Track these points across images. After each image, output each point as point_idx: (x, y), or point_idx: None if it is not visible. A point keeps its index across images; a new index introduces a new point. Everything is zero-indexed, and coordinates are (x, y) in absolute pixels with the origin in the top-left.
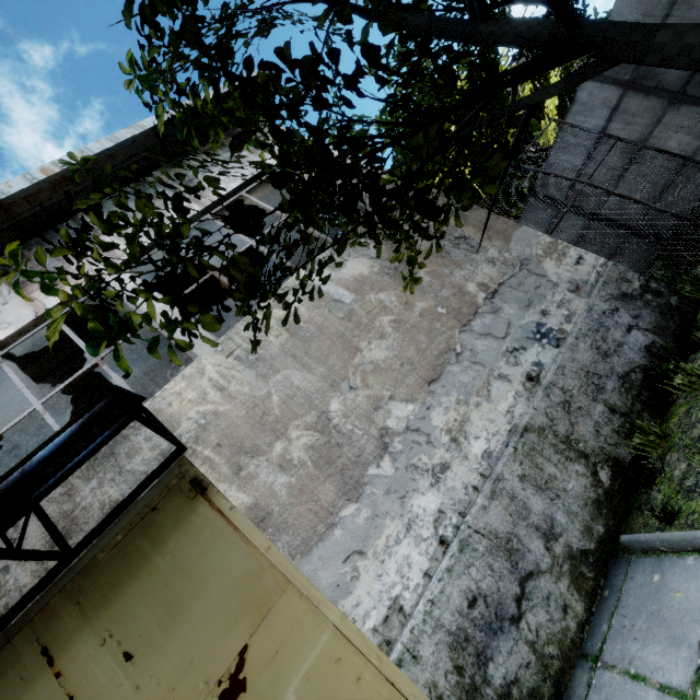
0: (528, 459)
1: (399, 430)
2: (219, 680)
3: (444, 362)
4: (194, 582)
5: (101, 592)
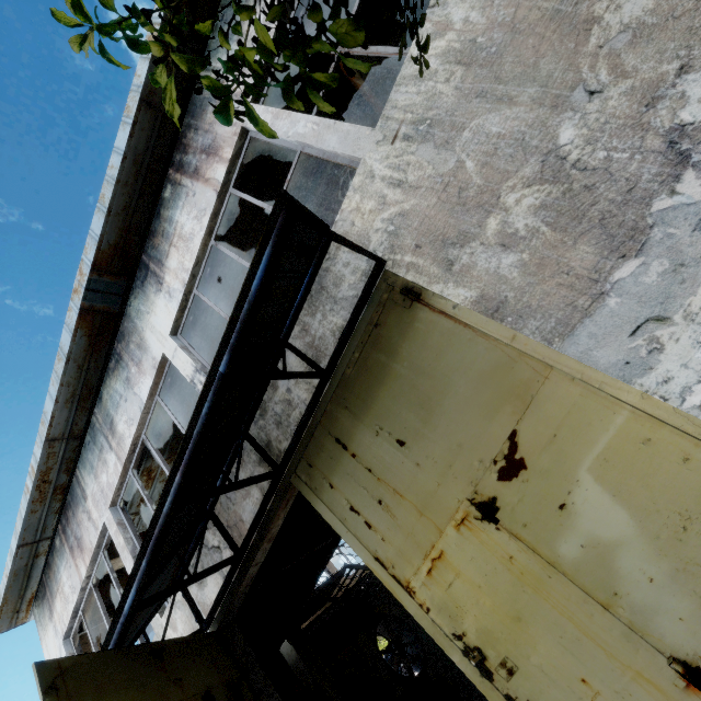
0: None
1: None
2: (493, 460)
3: None
4: (438, 381)
5: (359, 398)
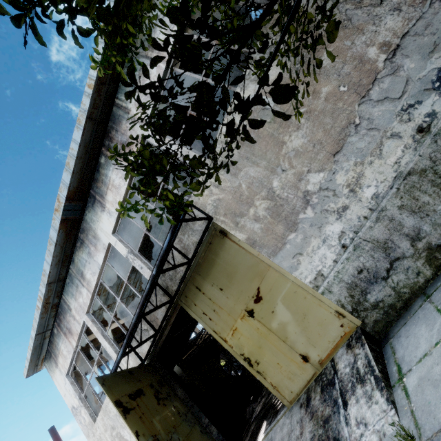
0: (407, 195)
1: (315, 191)
2: (252, 296)
3: (345, 136)
4: (234, 268)
5: (205, 271)
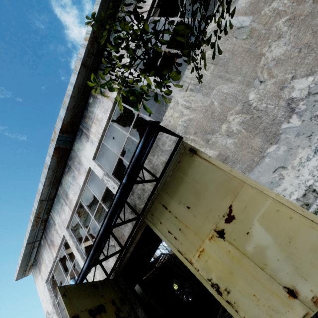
0: None
1: (302, 97)
2: (223, 215)
3: None
4: (202, 185)
5: (172, 190)
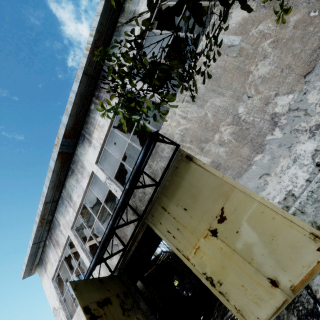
0: None
1: (284, 112)
2: (216, 216)
3: (317, 56)
4: (198, 189)
5: (170, 193)
